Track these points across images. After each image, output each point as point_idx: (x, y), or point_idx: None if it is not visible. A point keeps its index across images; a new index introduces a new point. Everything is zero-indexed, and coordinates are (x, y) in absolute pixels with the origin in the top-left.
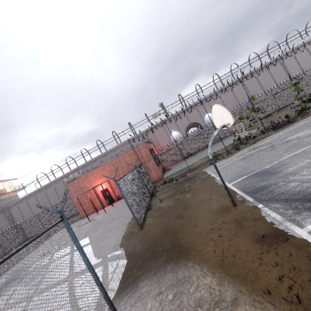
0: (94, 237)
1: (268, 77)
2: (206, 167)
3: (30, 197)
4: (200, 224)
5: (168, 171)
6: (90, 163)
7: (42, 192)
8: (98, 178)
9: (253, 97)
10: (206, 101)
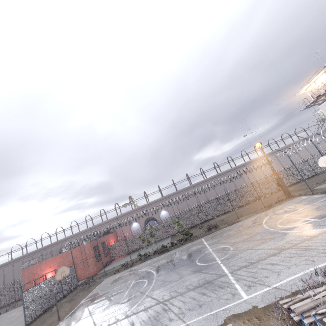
0: None
1: (211, 188)
2: (108, 276)
3: None
4: None
5: (108, 265)
6: (60, 242)
7: (10, 265)
8: (49, 267)
9: (151, 226)
10: (163, 200)
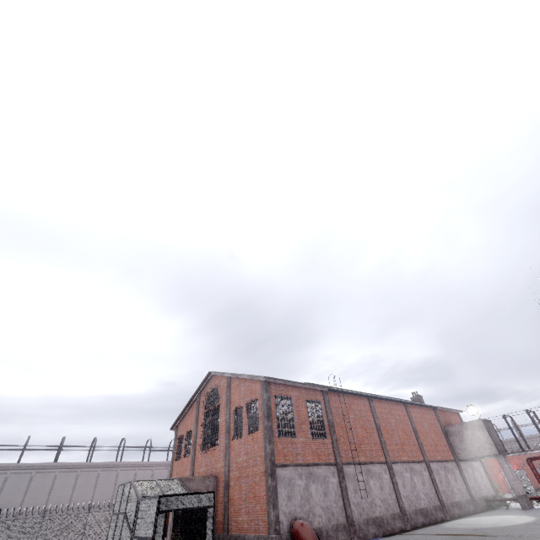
0: None
1: None
2: None
3: None
4: None
5: None
6: None
7: None
8: None
9: None
10: None
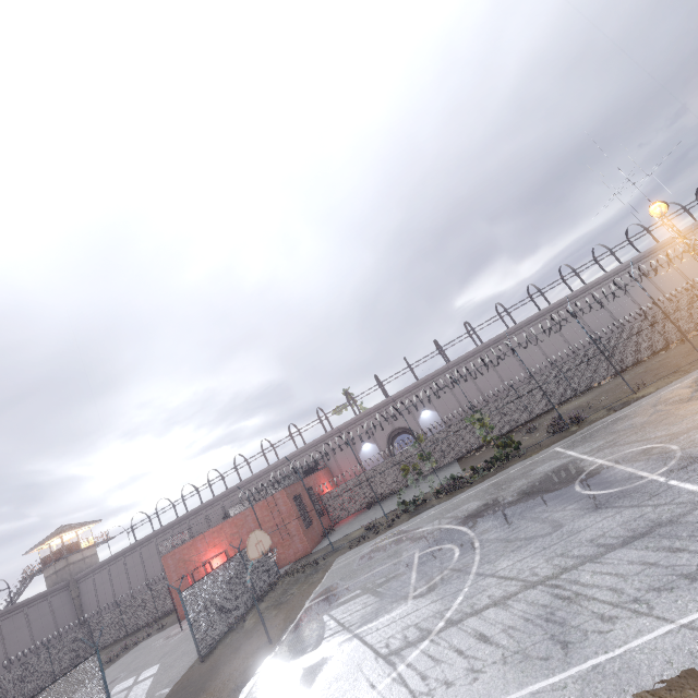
0: (164, 665)
1: (530, 346)
2: (344, 553)
3: (116, 560)
4: (235, 663)
5: (330, 534)
6: (220, 499)
7: (135, 551)
8: (212, 545)
9: (419, 438)
10: (420, 388)
